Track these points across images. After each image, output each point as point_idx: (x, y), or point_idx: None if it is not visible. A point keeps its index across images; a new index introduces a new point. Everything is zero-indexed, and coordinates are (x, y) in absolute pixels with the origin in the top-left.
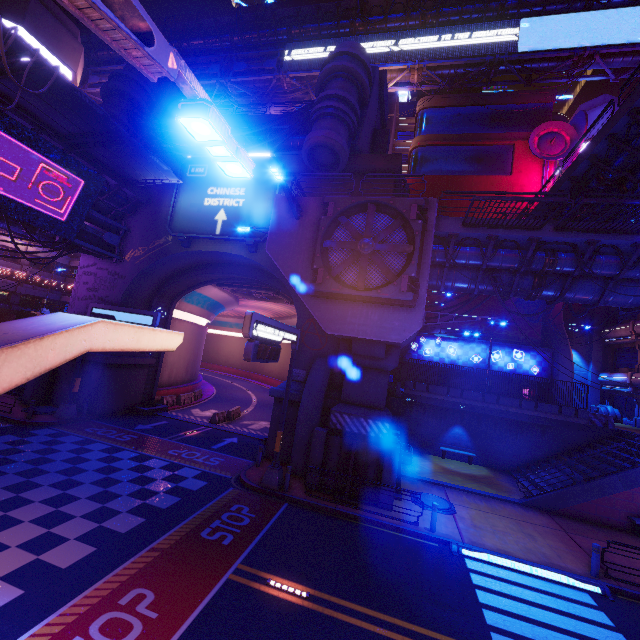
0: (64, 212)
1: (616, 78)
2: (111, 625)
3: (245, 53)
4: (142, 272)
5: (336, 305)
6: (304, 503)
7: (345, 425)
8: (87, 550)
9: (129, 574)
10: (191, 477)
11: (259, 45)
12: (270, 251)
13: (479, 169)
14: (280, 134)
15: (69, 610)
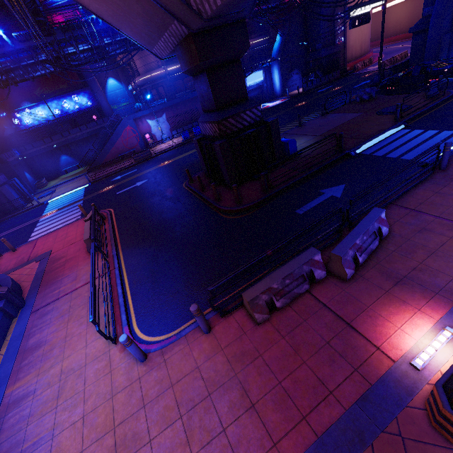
0: None
1: None
2: None
3: None
4: None
5: None
6: None
7: None
8: None
9: None
10: None
11: None
12: None
13: None
14: None
15: None
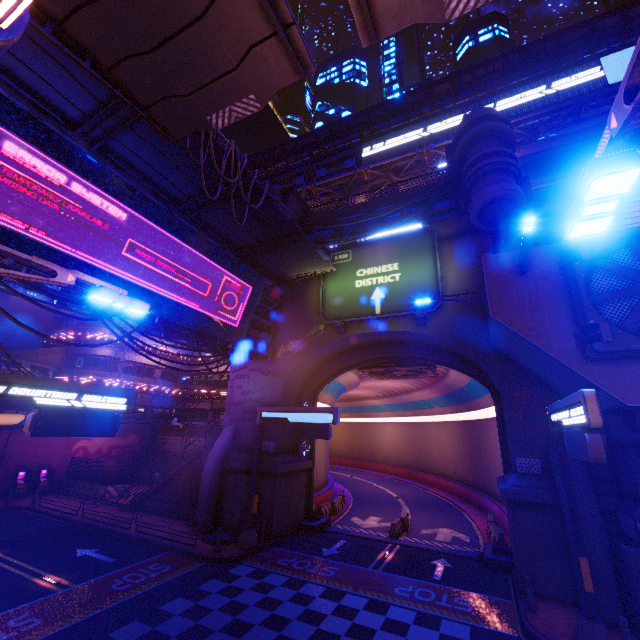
0: (237, 319)
1: None
2: None
3: (324, 161)
4: (296, 366)
5: (628, 366)
6: None
7: None
8: None
9: None
10: (469, 639)
11: (333, 153)
12: (497, 316)
13: None
14: (429, 203)
15: None
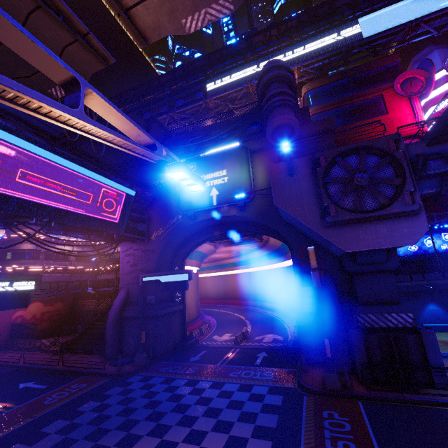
0: (117, 217)
1: (438, 33)
2: None
3: (181, 94)
4: (165, 245)
5: (346, 229)
6: (373, 398)
7: (372, 322)
8: None
9: None
10: (266, 393)
11: (187, 87)
12: (278, 203)
13: (362, 117)
14: (243, 128)
15: None
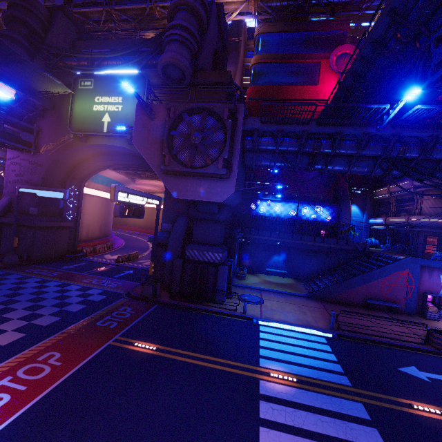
0: None
1: None
2: (31, 370)
3: None
4: (54, 161)
5: (181, 179)
6: (168, 304)
7: (195, 256)
8: (19, 336)
9: (46, 346)
10: (96, 294)
11: None
12: (135, 143)
13: (297, 81)
14: (143, 55)
15: (5, 365)
